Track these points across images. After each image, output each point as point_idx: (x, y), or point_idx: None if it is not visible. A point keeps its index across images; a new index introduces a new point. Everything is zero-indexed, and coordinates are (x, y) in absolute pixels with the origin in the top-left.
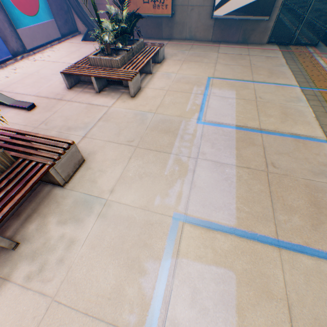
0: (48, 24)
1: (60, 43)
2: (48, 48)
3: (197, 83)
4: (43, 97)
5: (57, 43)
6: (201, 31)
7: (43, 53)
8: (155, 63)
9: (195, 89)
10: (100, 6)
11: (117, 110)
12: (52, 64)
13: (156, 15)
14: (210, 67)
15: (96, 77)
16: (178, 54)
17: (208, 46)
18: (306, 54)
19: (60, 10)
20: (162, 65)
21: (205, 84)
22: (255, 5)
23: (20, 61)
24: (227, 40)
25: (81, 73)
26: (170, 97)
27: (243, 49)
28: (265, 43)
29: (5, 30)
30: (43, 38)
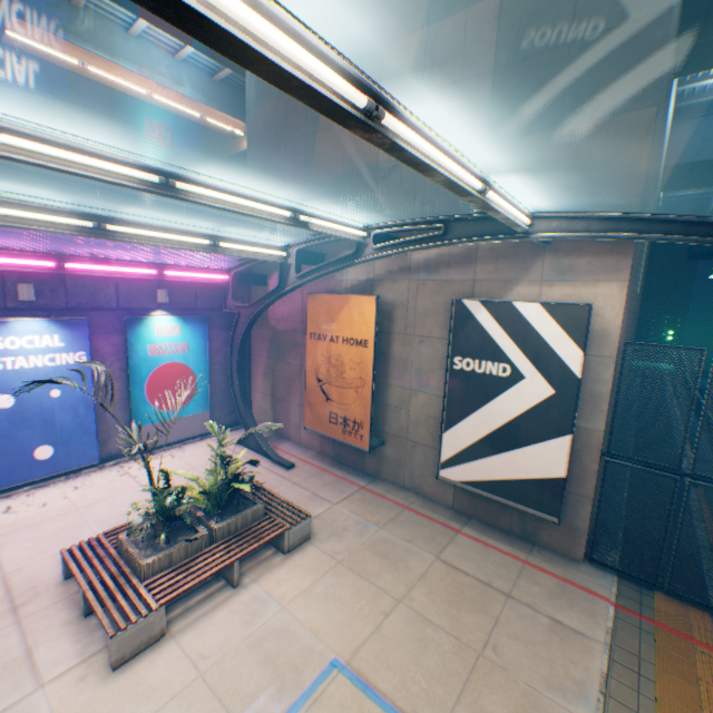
0: (195, 416)
1: (203, 438)
2: (176, 446)
3: (292, 669)
4: (7, 586)
5: (199, 439)
6: (431, 482)
7: (157, 457)
8: (278, 547)
9: (263, 698)
10: (286, 402)
11: (36, 708)
12: (133, 490)
13: (346, 440)
14: (374, 610)
15: (93, 586)
16: (350, 530)
17: (434, 523)
18: (698, 657)
19: (230, 397)
20: (285, 559)
21: (304, 684)
22: (520, 486)
23: (109, 468)
24: (485, 516)
25: (76, 569)
26: (180, 709)
27: (510, 563)
28: (581, 557)
29: (116, 428)
30: (175, 434)
